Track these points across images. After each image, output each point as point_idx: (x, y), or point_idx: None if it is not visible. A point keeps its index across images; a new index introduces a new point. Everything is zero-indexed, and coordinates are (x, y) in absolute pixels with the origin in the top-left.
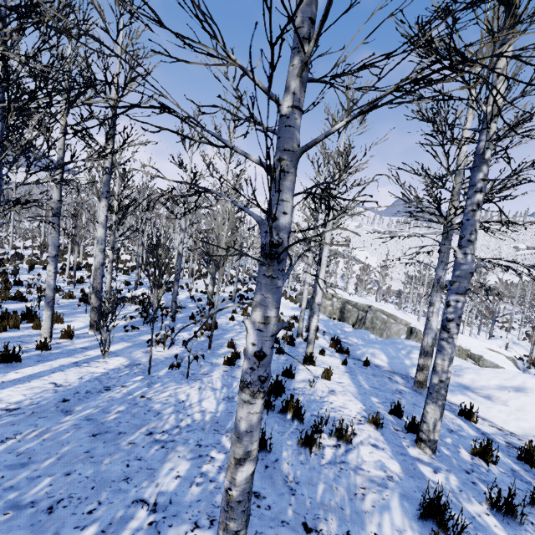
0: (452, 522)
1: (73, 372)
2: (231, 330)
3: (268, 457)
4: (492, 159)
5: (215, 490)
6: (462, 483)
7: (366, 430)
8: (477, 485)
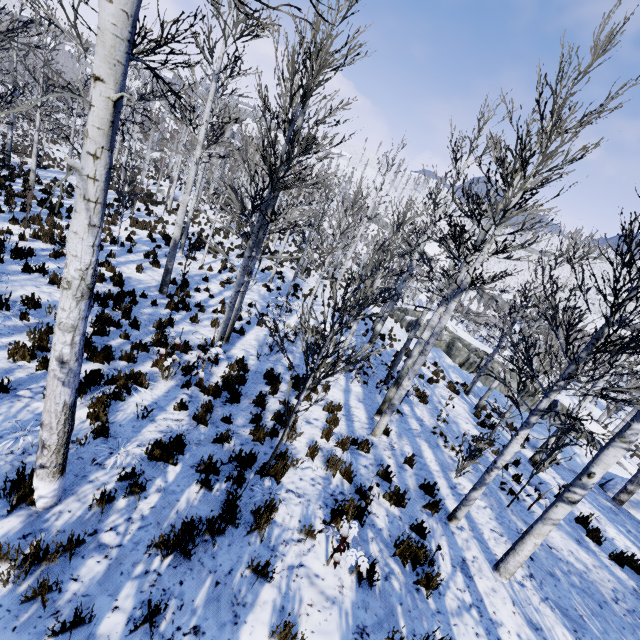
0: None
1: (474, 508)
2: (432, 400)
3: None
4: None
5: None
6: None
7: None
8: None
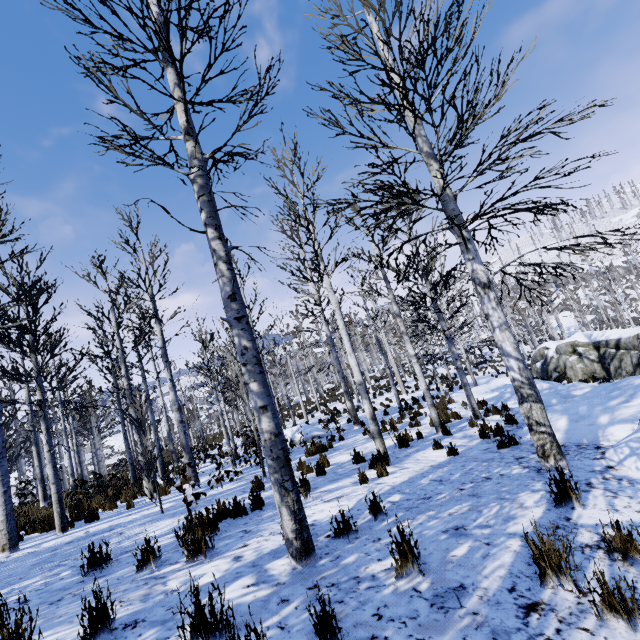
0: (128, 639)
1: (115, 521)
2: (344, 448)
3: (100, 574)
4: (211, 168)
5: (8, 597)
6: (260, 600)
7: (270, 541)
8: (284, 603)
